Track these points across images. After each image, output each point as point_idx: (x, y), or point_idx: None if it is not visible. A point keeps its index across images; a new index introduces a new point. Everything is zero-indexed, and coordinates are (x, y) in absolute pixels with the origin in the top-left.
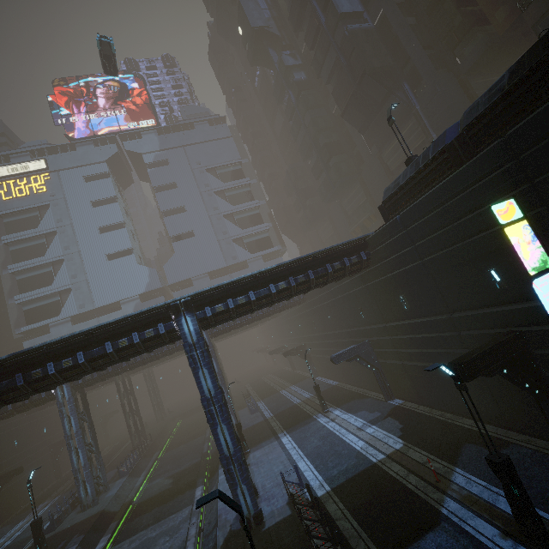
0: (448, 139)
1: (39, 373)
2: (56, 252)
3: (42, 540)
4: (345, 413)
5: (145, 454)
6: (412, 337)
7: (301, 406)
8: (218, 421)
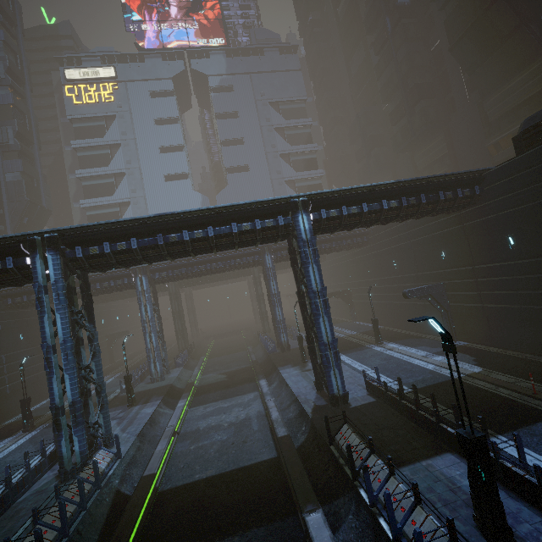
0: None
1: (175, 238)
2: (119, 165)
3: (132, 391)
4: (402, 346)
5: (191, 356)
6: (508, 278)
7: (348, 338)
8: (320, 313)
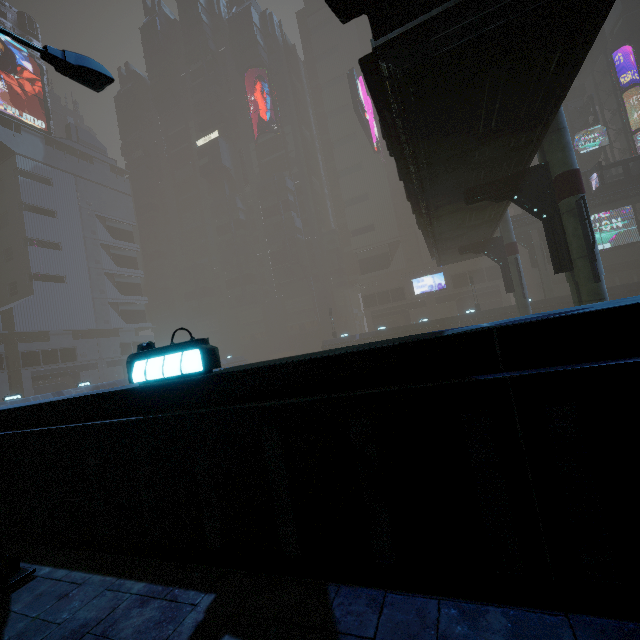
0: (356, 338)
1: None
2: None
3: None
4: None
5: None
6: None
7: None
8: None
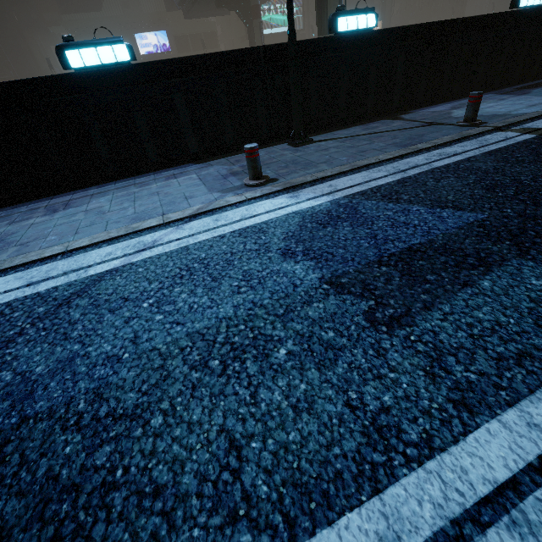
0: None
1: None
2: None
3: None
4: None
5: None
6: None
7: None
8: None
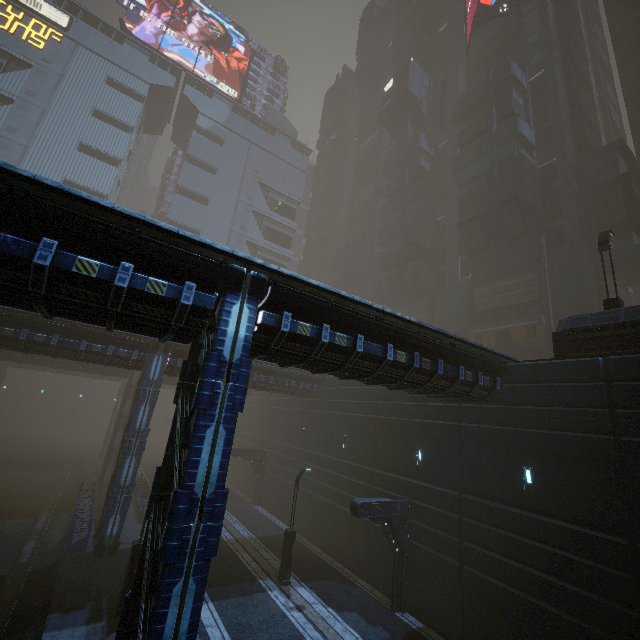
0: None
1: None
2: None
3: None
4: (321, 603)
5: None
6: (514, 537)
7: (234, 548)
8: (184, 565)
